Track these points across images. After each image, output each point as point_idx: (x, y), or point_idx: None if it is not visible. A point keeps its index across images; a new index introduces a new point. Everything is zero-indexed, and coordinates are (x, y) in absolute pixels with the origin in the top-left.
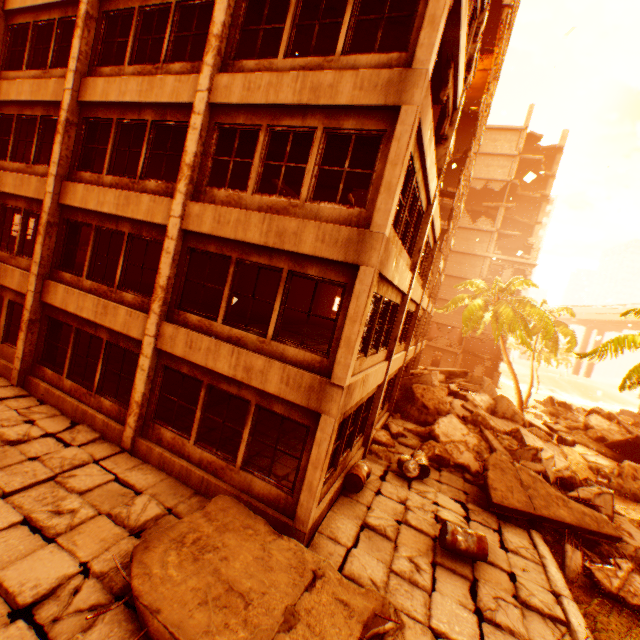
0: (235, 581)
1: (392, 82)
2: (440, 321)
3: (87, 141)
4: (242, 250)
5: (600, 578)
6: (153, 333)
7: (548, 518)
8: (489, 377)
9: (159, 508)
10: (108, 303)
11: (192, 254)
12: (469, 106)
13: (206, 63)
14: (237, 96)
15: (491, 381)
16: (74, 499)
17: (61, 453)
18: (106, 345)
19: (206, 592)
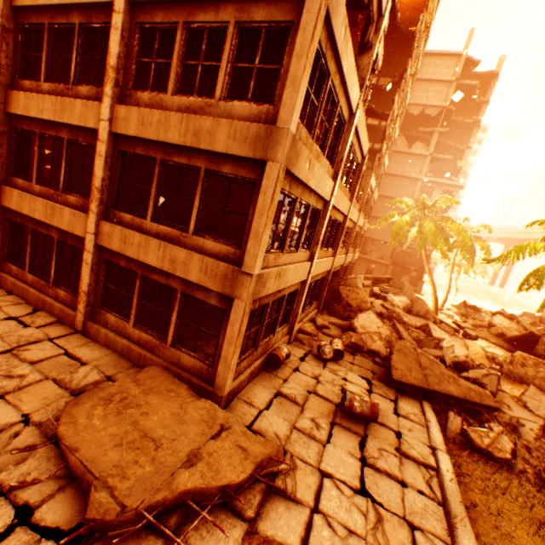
0: (150, 430)
1: None
2: (374, 237)
3: (26, 50)
4: (165, 151)
5: (474, 437)
6: (93, 231)
7: (439, 392)
8: (414, 286)
9: (99, 376)
10: (55, 205)
11: (123, 157)
12: (410, 28)
13: None
14: None
15: (415, 289)
16: (25, 367)
17: (19, 332)
18: (57, 243)
19: (122, 437)
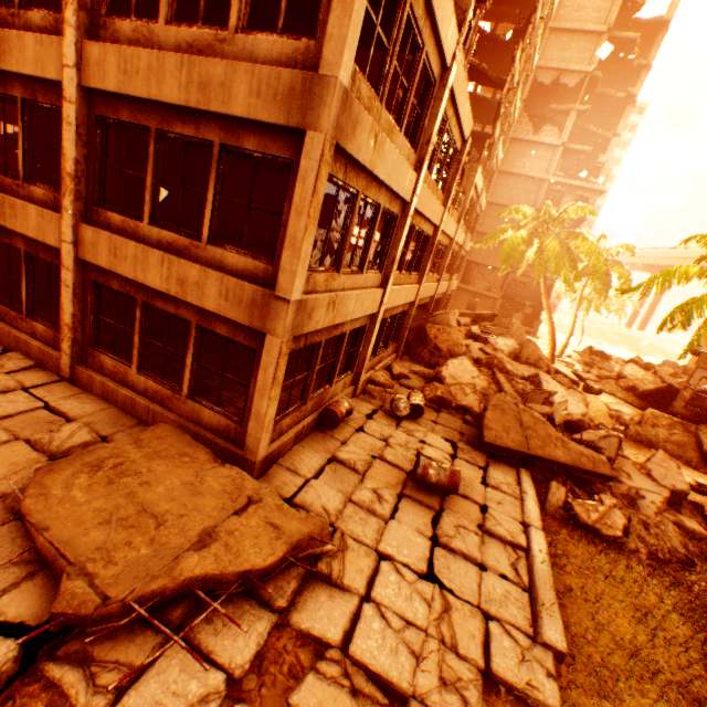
0: (151, 504)
1: None
2: (480, 261)
3: None
4: (162, 117)
5: (579, 512)
6: (70, 239)
7: (541, 458)
8: (529, 326)
9: (90, 436)
10: (15, 201)
11: (104, 127)
12: None
13: None
14: None
15: (529, 330)
16: None
17: None
18: (26, 258)
19: (112, 513)
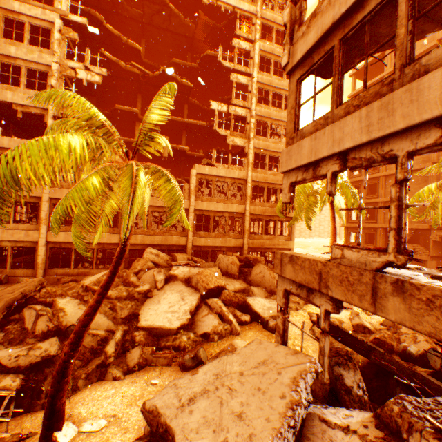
0: None
1: None
2: None
3: None
4: None
5: None
6: None
7: None
8: None
9: None
10: None
11: None
12: None
13: None
14: None
15: None
16: None
17: None
18: None
19: None
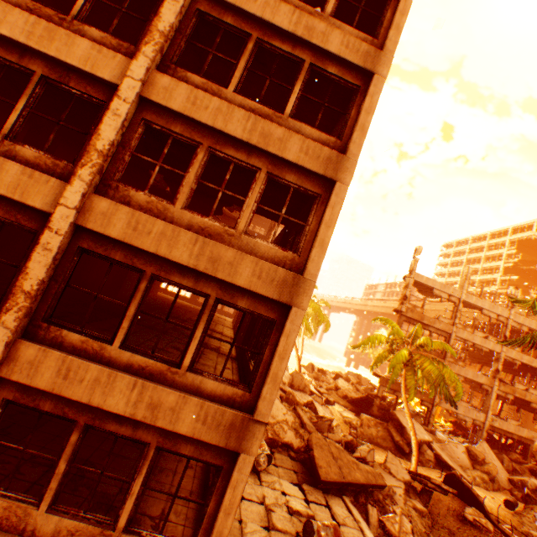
0: None
1: (331, 159)
2: None
3: None
4: (161, 266)
5: (389, 527)
6: None
7: (352, 482)
8: None
9: None
10: None
11: (82, 255)
12: None
13: (144, 52)
14: (179, 104)
15: None
16: None
17: None
18: None
19: None
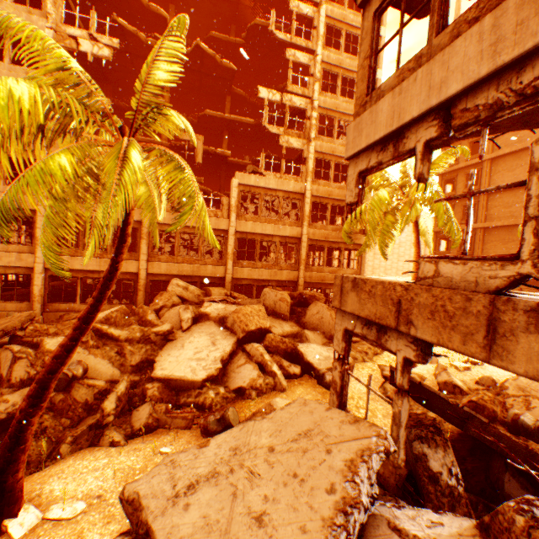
0: None
1: None
2: None
3: None
4: None
5: None
6: None
7: None
8: None
9: None
10: None
11: None
12: None
13: None
14: None
15: None
16: None
17: None
18: None
19: None
